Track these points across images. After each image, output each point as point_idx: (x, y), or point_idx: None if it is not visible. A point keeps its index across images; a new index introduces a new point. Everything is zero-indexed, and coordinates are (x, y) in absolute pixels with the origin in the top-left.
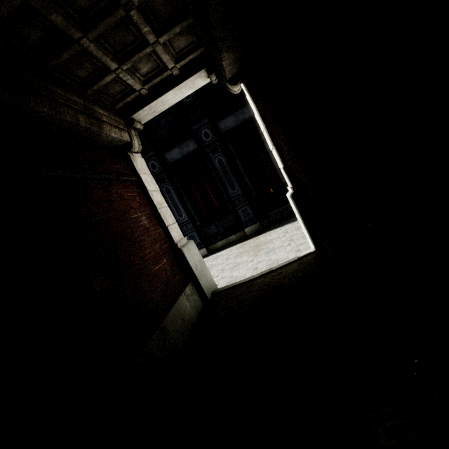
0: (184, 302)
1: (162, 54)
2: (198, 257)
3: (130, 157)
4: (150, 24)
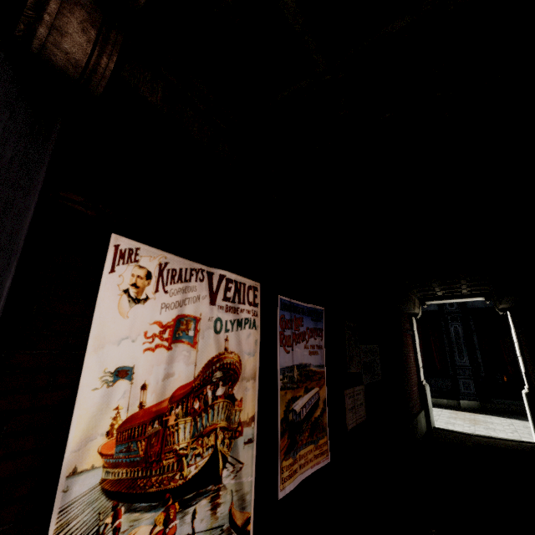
0: (421, 417)
1: (464, 290)
2: (430, 398)
3: (412, 320)
4: (467, 285)
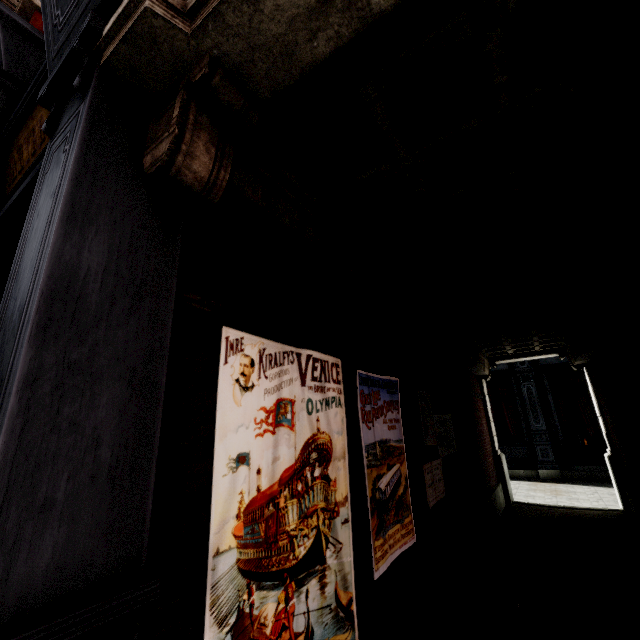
0: (499, 491)
1: (536, 347)
2: (506, 469)
3: (482, 382)
4: (539, 342)
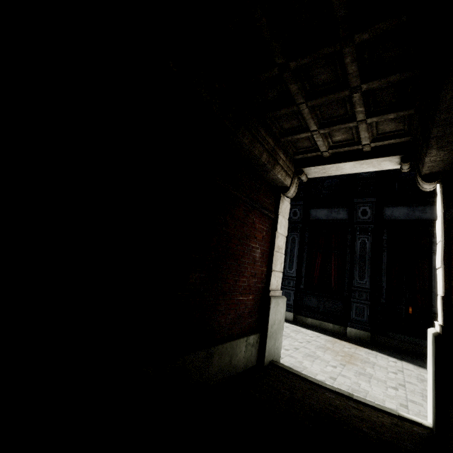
0: (242, 346)
1: (362, 131)
2: (281, 317)
3: (280, 198)
4: (366, 106)
